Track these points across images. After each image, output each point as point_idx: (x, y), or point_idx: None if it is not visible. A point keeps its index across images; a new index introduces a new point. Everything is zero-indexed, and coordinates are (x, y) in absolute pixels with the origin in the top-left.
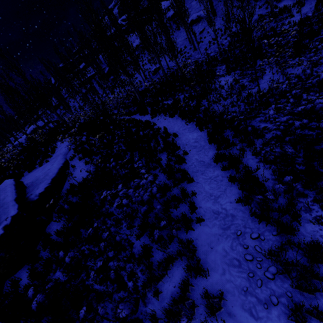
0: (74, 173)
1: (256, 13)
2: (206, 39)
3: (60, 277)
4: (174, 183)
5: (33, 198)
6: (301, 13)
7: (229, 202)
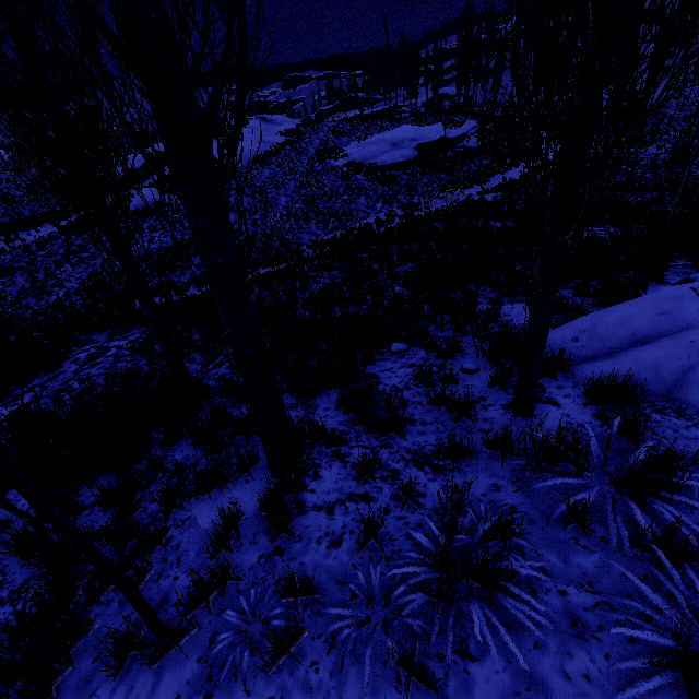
0: (468, 142)
1: None
2: None
3: (446, 164)
4: (508, 164)
5: (448, 137)
6: None
7: (519, 175)
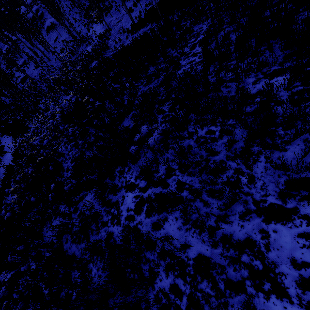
0: None
1: (83, 31)
2: (58, 49)
3: None
4: None
5: None
6: (94, 43)
7: None
